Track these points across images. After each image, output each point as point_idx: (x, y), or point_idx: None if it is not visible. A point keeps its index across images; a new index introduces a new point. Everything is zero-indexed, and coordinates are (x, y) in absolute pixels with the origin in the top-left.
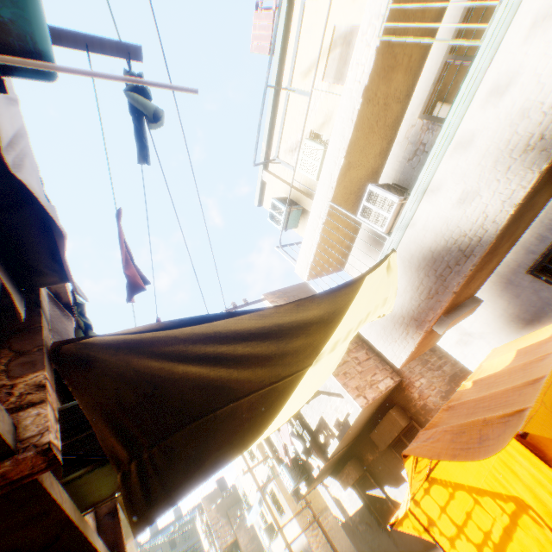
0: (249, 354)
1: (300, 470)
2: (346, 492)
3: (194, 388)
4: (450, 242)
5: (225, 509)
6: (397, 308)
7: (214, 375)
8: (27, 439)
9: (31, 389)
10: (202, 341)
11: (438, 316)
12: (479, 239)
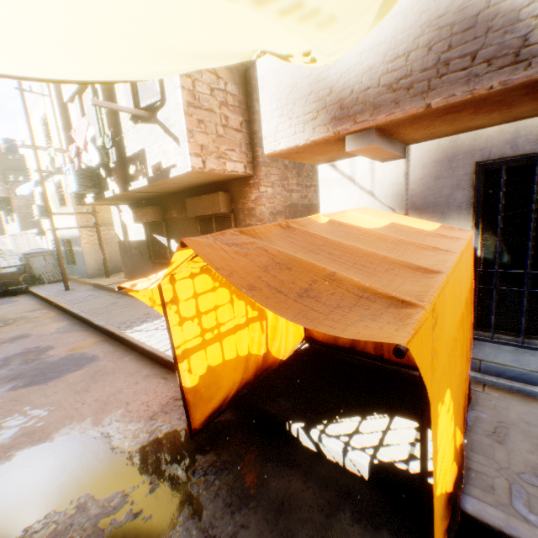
0: None
1: (93, 183)
2: (136, 225)
3: None
4: (534, 10)
5: (4, 169)
6: (337, 70)
7: None
8: None
9: None
10: None
11: (373, 124)
12: None
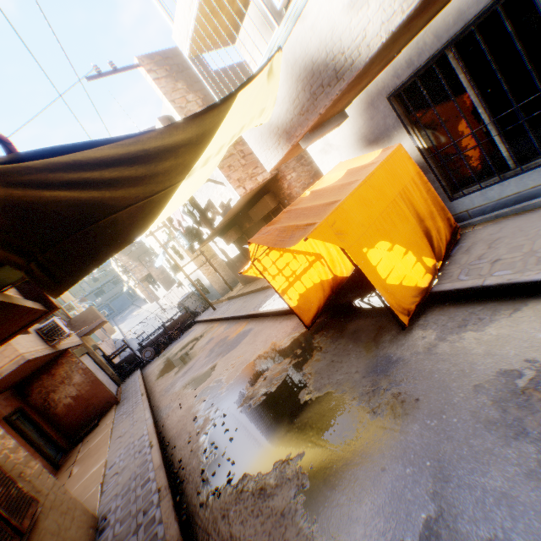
0: (119, 178)
1: (193, 235)
2: (229, 246)
3: (70, 208)
4: (330, 58)
5: (136, 257)
6: (274, 118)
7: (87, 197)
8: None
9: None
10: (63, 169)
11: (304, 133)
12: (353, 63)
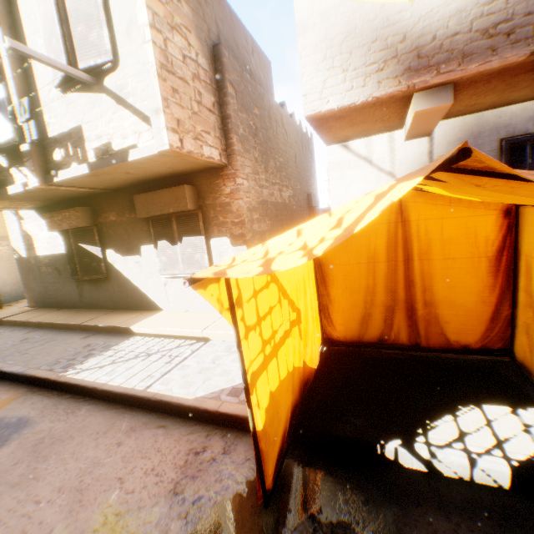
0: None
1: None
2: (49, 234)
3: None
4: None
5: None
6: (413, 13)
7: None
8: None
9: None
10: None
11: (459, 76)
12: None
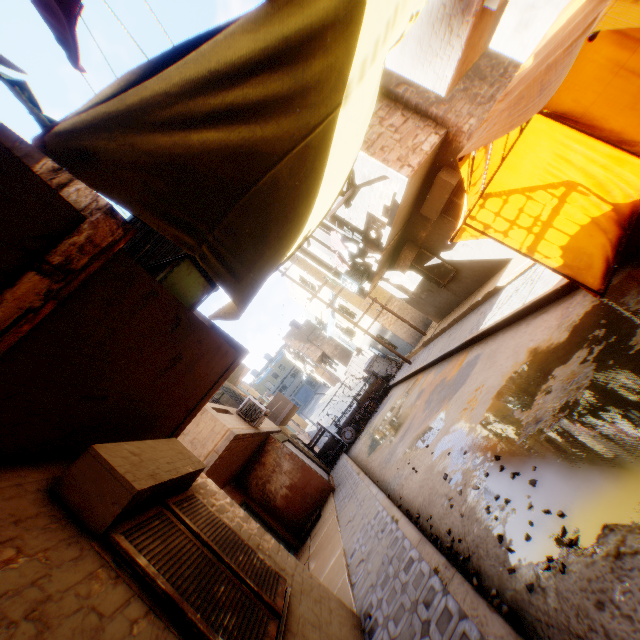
0: (264, 100)
1: (360, 273)
2: (406, 276)
3: (222, 162)
4: None
5: (306, 339)
6: None
7: (236, 140)
8: (85, 209)
9: (50, 176)
10: (200, 92)
11: None
12: None
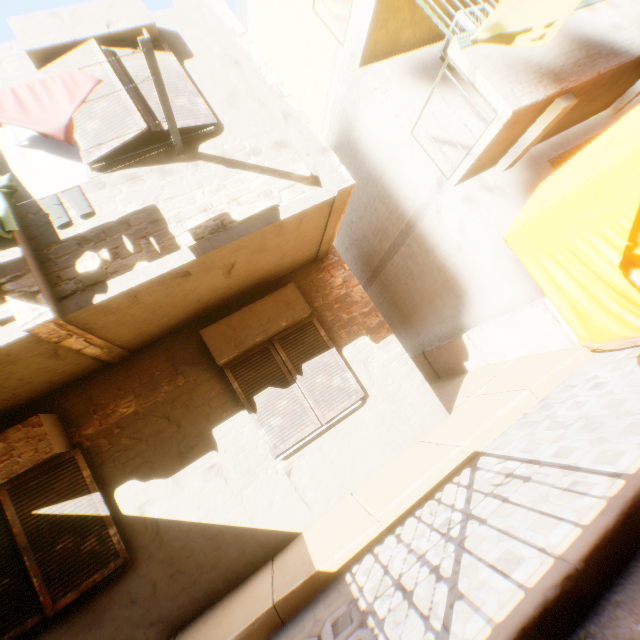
0: None
1: None
2: None
3: None
4: (604, 43)
5: None
6: (535, 58)
7: None
8: None
9: None
10: None
11: (577, 84)
12: (626, 53)
